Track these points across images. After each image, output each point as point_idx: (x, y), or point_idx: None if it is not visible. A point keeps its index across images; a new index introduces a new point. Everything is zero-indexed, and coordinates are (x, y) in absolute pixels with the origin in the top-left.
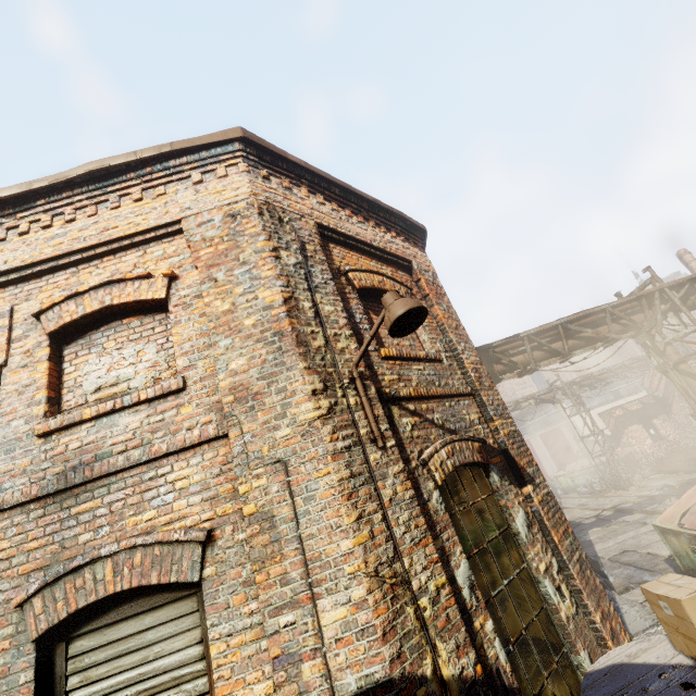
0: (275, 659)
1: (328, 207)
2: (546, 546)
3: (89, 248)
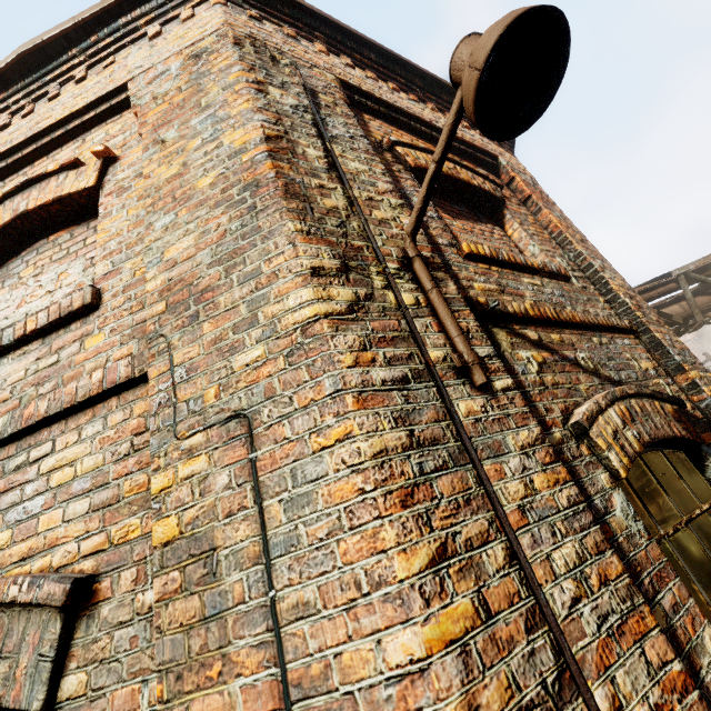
0: None
1: (360, 72)
2: None
3: (15, 150)
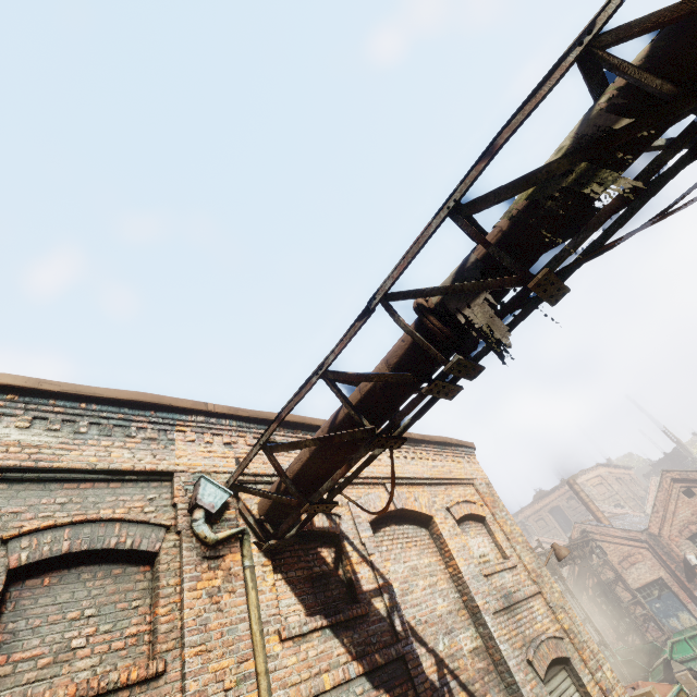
0: (606, 691)
1: None
2: None
3: (450, 479)
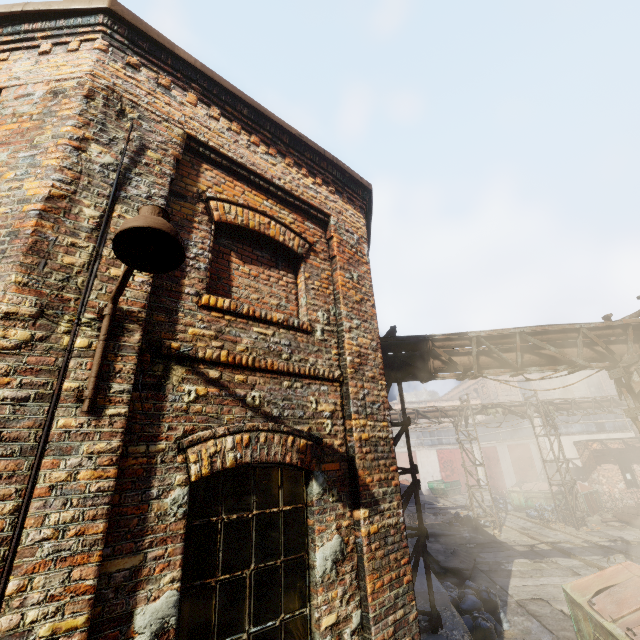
0: None
1: (224, 124)
2: (354, 592)
3: None
